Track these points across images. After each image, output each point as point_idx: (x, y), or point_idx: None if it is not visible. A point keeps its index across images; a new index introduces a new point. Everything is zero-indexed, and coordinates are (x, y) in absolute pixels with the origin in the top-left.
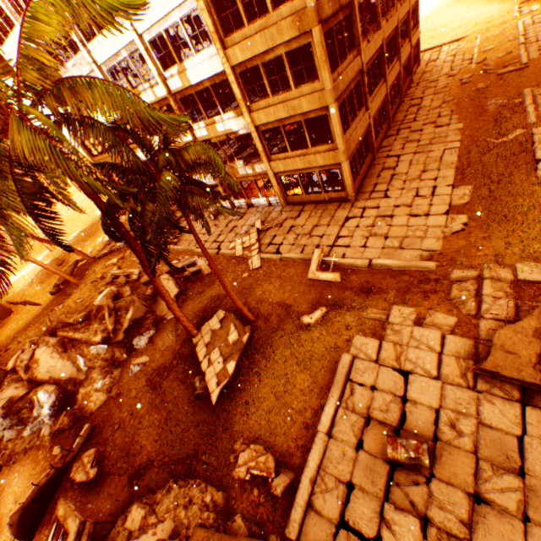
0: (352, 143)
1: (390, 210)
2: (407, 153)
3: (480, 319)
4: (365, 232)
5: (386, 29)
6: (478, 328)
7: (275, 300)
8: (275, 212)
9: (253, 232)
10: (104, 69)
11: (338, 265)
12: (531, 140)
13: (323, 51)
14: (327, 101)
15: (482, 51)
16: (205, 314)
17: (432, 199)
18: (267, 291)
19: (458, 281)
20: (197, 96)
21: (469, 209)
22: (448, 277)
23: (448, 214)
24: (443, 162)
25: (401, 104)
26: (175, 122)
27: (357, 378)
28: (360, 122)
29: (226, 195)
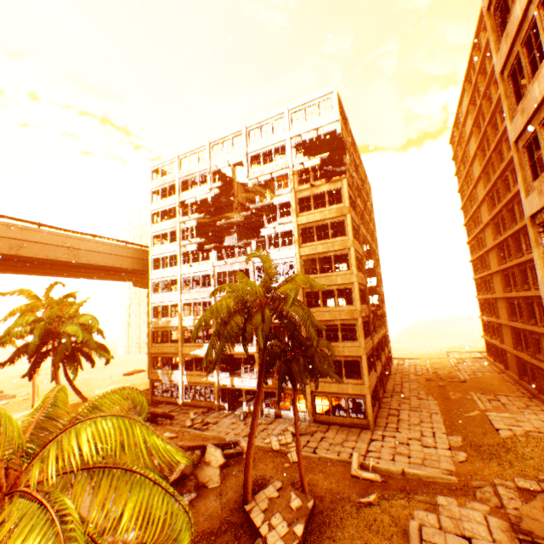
0: (371, 384)
1: (405, 439)
2: (403, 408)
3: (505, 508)
4: (390, 450)
5: (379, 334)
6: (506, 513)
7: (325, 485)
8: (304, 424)
9: (288, 433)
10: (217, 298)
11: (375, 468)
12: (487, 418)
13: (362, 328)
14: (361, 353)
15: (432, 367)
16: (253, 488)
17: (435, 438)
18: (314, 478)
19: (478, 488)
20: (273, 328)
21: (464, 449)
22: (469, 486)
23: (450, 449)
24: (433, 419)
25: (387, 381)
26: (320, 326)
27: (429, 538)
28: (373, 375)
29: (323, 373)
